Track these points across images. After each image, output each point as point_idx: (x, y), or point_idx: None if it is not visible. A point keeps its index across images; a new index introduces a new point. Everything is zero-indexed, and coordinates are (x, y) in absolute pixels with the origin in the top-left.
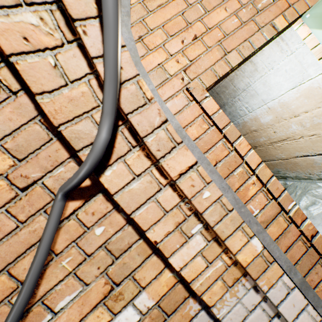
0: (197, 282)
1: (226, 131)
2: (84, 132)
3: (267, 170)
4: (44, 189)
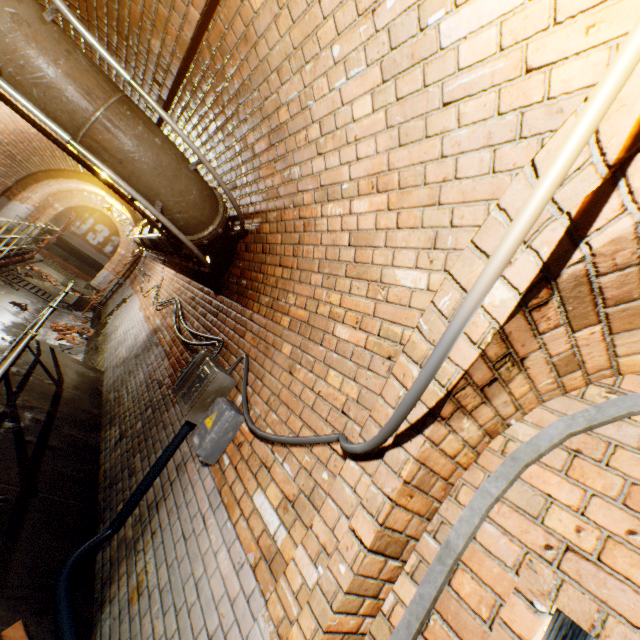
0: (284, 582)
1: None
2: (372, 433)
3: None
4: (344, 423)
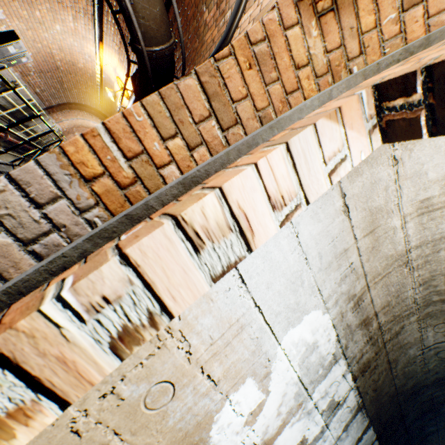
0: None
1: (288, 133)
2: None
3: (192, 203)
4: None
